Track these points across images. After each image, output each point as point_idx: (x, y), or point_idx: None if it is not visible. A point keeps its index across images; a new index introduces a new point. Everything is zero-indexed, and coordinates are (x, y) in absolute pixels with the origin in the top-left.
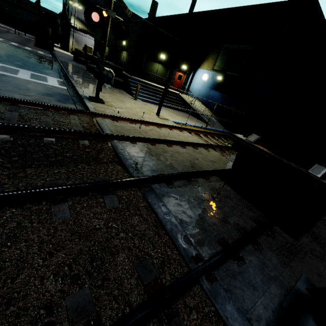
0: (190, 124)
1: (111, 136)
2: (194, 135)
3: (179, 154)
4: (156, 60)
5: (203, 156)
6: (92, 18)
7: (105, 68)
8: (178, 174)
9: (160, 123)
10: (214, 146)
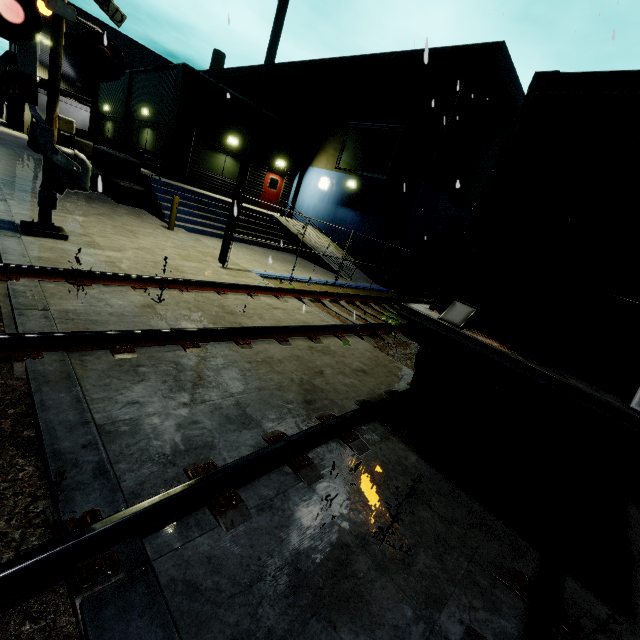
0: (300, 278)
1: (33, 340)
2: (310, 303)
3: (271, 364)
4: (218, 149)
5: (335, 360)
6: (2, 12)
7: (59, 148)
8: (258, 457)
9: (224, 282)
10: (357, 329)
